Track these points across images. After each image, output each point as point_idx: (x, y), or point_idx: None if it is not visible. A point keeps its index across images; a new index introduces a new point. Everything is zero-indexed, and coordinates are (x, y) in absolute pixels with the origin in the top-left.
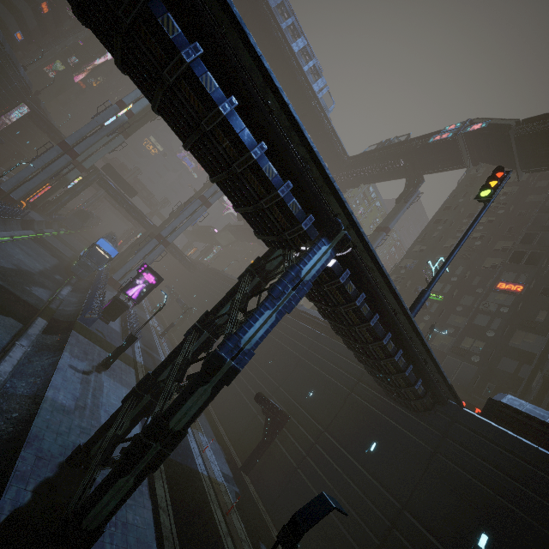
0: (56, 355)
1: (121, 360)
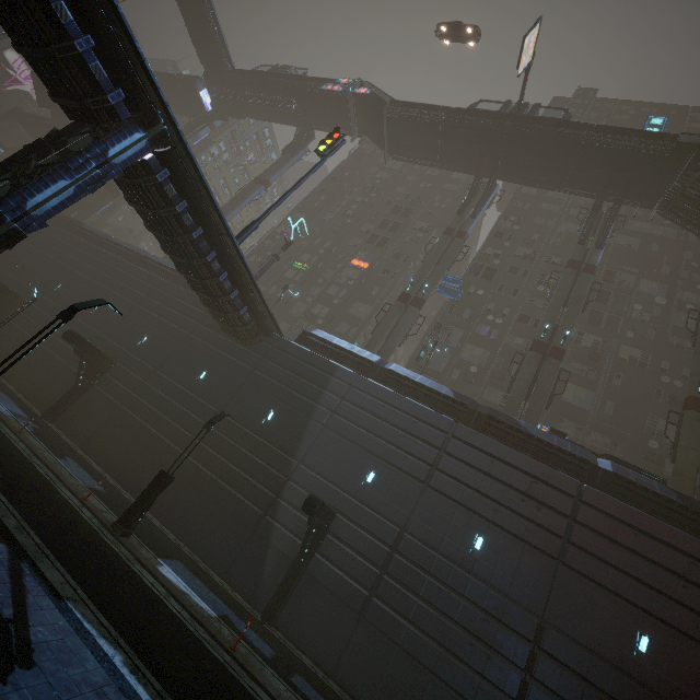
0: None
1: None
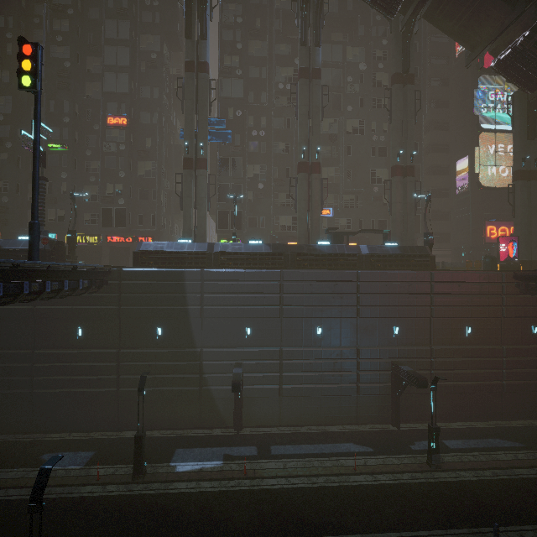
0: None
1: None
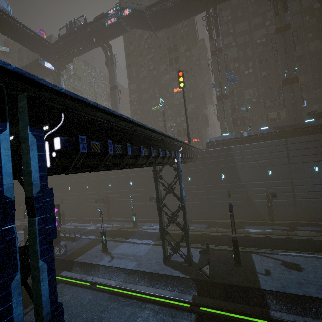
0: (98, 267)
1: (97, 245)
